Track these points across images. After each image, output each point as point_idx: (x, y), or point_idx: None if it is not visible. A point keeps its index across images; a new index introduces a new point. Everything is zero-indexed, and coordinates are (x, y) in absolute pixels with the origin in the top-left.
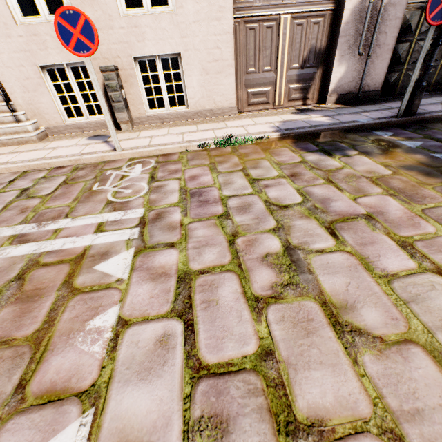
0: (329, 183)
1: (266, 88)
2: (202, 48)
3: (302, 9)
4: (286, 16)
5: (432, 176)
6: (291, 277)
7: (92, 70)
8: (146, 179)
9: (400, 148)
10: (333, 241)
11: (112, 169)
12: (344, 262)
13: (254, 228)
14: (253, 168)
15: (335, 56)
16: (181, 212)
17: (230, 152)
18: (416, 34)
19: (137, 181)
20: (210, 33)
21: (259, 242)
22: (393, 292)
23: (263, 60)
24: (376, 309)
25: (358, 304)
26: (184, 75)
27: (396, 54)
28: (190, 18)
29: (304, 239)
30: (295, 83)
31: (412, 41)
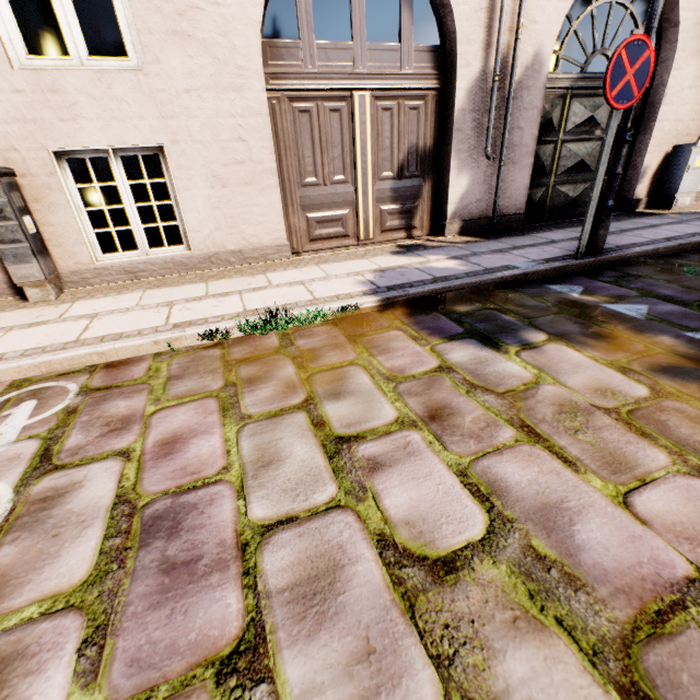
0: (532, 438)
1: (341, 210)
2: (209, 139)
3: (388, 84)
4: (362, 93)
5: None
6: None
7: None
8: (21, 465)
9: (619, 322)
10: None
11: None
12: None
13: None
14: (333, 395)
15: (450, 160)
16: (81, 650)
17: (276, 347)
18: (561, 132)
19: None
20: (224, 113)
21: None
22: None
23: (330, 164)
24: None
25: None
26: (175, 188)
27: (538, 160)
28: (177, 83)
29: None
30: (390, 203)
31: (557, 143)
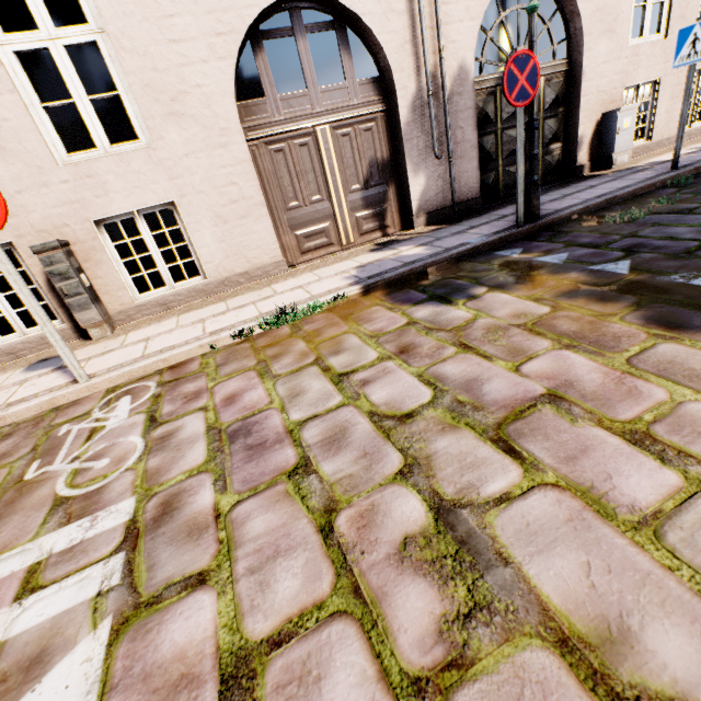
0: (465, 350)
1: (323, 224)
2: (208, 188)
3: (342, 116)
4: (323, 127)
5: (609, 300)
6: (470, 587)
7: (3, 256)
8: (140, 426)
9: (543, 269)
10: (517, 467)
11: (70, 421)
12: (557, 512)
13: (364, 482)
14: (334, 353)
15: (406, 165)
16: (215, 483)
17: (289, 334)
18: (499, 123)
19: (120, 436)
20: (216, 166)
21: (382, 513)
22: (678, 560)
23: (307, 188)
24: (671, 622)
25: (630, 619)
26: (187, 231)
27: (483, 149)
28: (178, 151)
29: (463, 478)
30: (363, 210)
31: (497, 132)
